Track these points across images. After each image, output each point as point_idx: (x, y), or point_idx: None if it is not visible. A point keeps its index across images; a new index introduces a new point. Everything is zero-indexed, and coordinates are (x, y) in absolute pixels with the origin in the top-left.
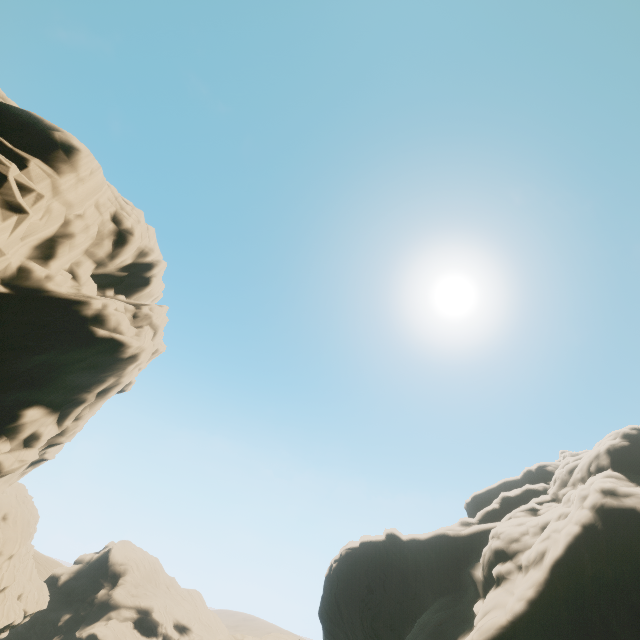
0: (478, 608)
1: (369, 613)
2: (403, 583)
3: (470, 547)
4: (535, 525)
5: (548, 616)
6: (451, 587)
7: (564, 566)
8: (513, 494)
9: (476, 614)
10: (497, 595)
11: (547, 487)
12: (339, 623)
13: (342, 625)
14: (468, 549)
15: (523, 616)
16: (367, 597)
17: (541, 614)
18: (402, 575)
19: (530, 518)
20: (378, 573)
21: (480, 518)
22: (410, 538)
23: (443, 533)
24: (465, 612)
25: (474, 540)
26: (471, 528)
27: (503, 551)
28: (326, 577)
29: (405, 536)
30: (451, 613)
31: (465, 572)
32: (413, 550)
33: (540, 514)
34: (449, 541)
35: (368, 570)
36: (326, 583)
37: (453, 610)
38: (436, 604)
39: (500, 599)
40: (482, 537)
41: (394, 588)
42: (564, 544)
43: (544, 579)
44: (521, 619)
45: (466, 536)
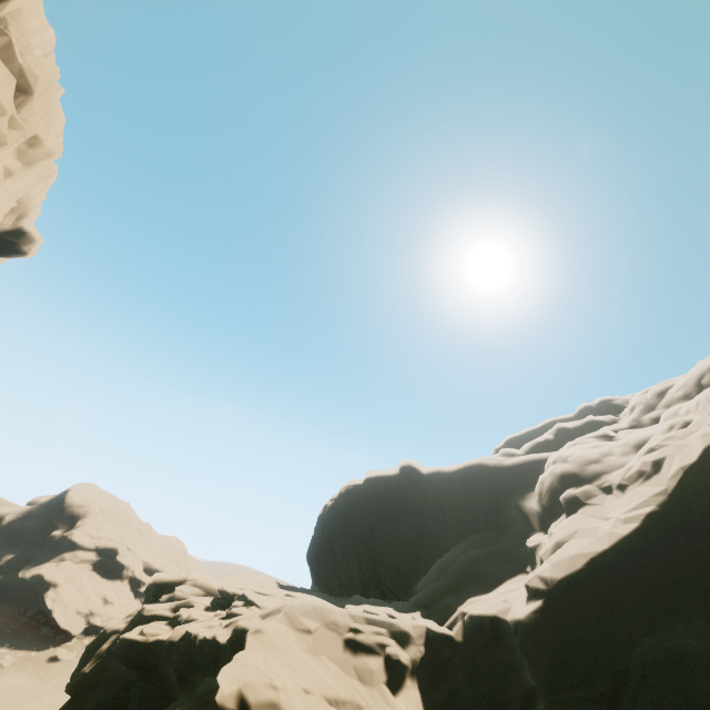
0: (537, 542)
1: (370, 555)
2: (418, 522)
3: (515, 479)
4: (623, 445)
5: (677, 547)
6: (484, 525)
7: (705, 478)
8: (572, 425)
9: (533, 550)
10: (575, 523)
11: (616, 419)
12: (331, 566)
13: (335, 568)
14: (512, 481)
15: (635, 546)
16: (369, 538)
17: (665, 544)
18: (417, 513)
19: (608, 441)
20: (386, 511)
21: (527, 450)
22: (432, 471)
23: (479, 463)
24: (509, 550)
25: (521, 471)
26: (518, 458)
27: (574, 475)
28: (319, 517)
29: (426, 469)
30: (488, 551)
31: (506, 507)
32: (435, 485)
33: (618, 440)
34: (487, 472)
35: (373, 508)
36: (319, 523)
37: (491, 548)
38: (465, 542)
39: (583, 527)
40: (532, 468)
41: (405, 528)
42: (705, 449)
43: (669, 496)
44: (632, 550)
45: (510, 466)
